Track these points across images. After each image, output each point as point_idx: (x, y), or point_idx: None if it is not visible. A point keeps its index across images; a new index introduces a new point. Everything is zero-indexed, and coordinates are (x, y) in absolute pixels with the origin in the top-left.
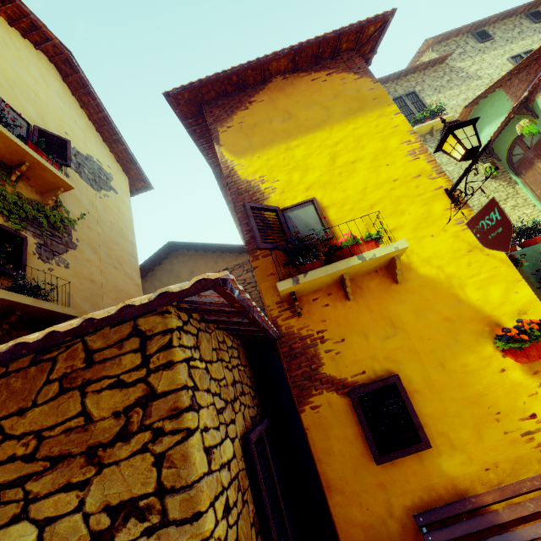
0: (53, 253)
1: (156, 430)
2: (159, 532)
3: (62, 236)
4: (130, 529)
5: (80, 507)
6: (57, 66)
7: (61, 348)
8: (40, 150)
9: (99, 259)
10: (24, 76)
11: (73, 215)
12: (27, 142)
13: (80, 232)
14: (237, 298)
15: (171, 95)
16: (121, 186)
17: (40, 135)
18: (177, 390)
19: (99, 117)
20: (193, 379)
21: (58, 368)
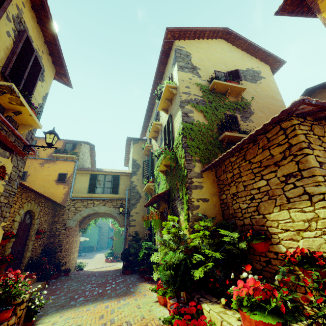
0: (246, 118)
1: (294, 155)
2: (301, 180)
3: (247, 110)
4: (291, 180)
5: (276, 176)
6: (224, 39)
7: (259, 140)
8: (231, 81)
9: (264, 115)
10: (217, 55)
11: (249, 100)
12: (226, 81)
13: (253, 106)
14: (315, 104)
15: (278, 12)
16: (266, 73)
17: (228, 75)
18: (299, 143)
19: (246, 46)
20: (308, 140)
21: (260, 145)
